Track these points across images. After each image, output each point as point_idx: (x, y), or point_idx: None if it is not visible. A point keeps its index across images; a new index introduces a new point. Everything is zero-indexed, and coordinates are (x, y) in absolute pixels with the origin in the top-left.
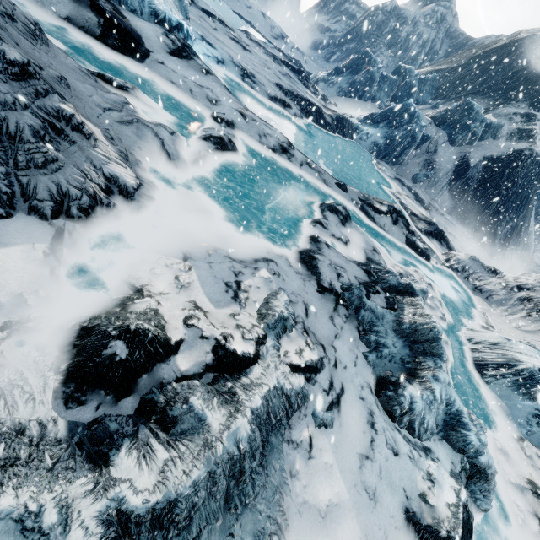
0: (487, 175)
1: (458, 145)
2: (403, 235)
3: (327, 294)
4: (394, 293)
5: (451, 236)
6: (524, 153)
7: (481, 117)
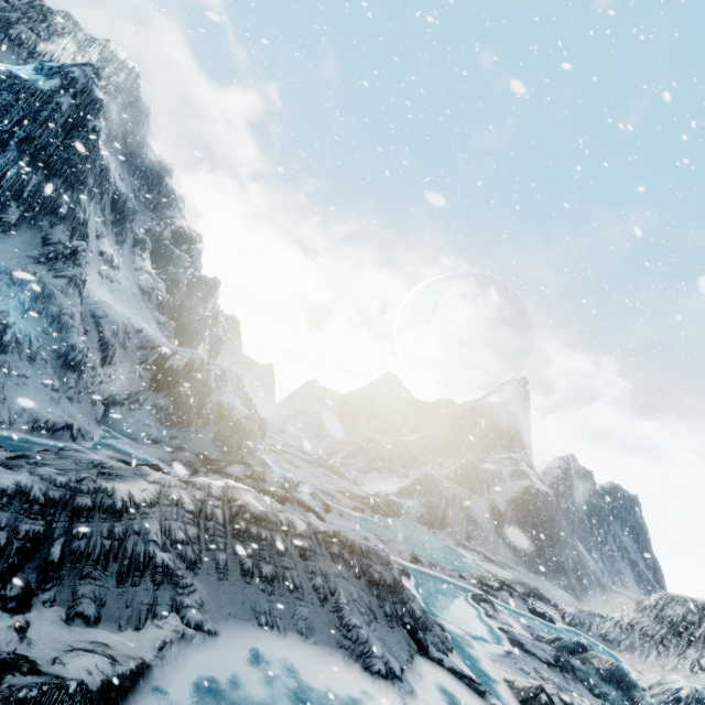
0: (519, 515)
1: (481, 495)
2: (523, 605)
3: (550, 666)
4: (577, 653)
5: (540, 590)
6: (533, 490)
7: (484, 469)
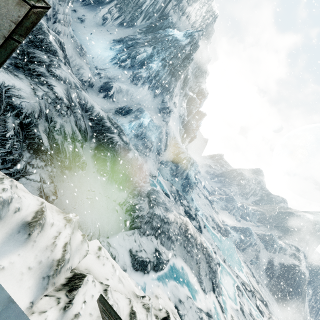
0: (282, 272)
1: (269, 251)
2: (255, 302)
3: None
4: None
5: (268, 303)
6: (297, 268)
7: (278, 243)
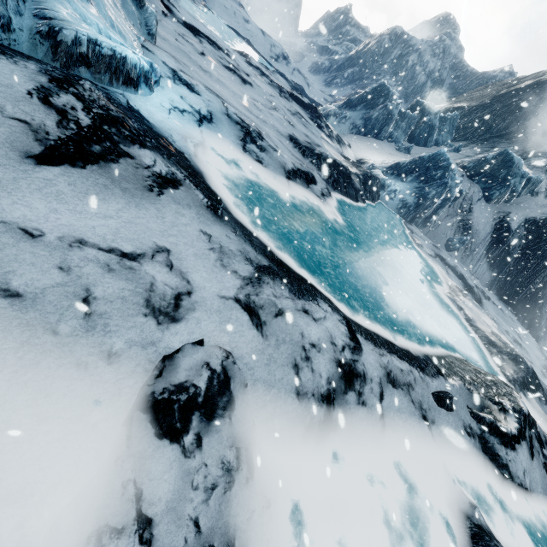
0: (531, 241)
1: (494, 202)
2: (544, 472)
3: None
4: None
5: (518, 347)
6: None
7: (521, 171)
